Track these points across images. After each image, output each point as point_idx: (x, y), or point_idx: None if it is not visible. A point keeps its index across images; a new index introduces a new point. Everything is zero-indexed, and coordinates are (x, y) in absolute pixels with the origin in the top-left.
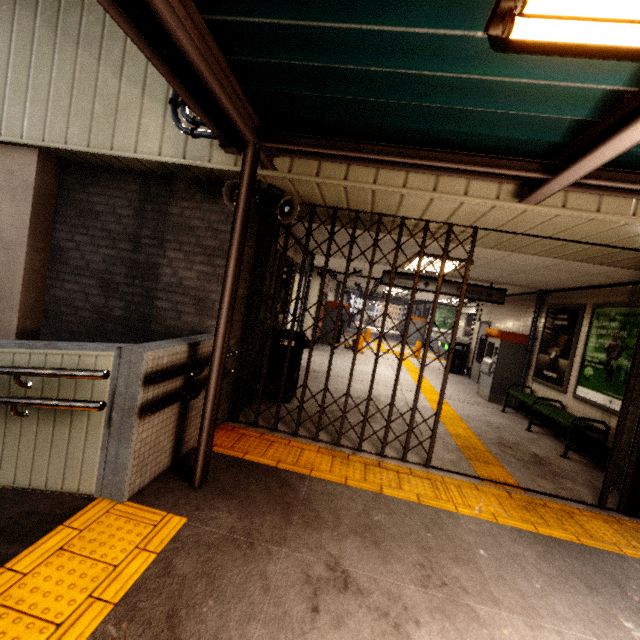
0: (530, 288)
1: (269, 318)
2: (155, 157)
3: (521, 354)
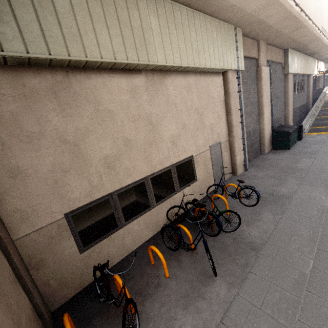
0: None
1: None
2: (316, 74)
3: None
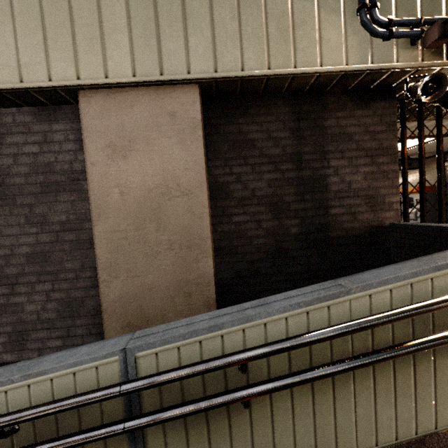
0: (435, 153)
1: (402, 202)
2: (342, 67)
3: (434, 199)
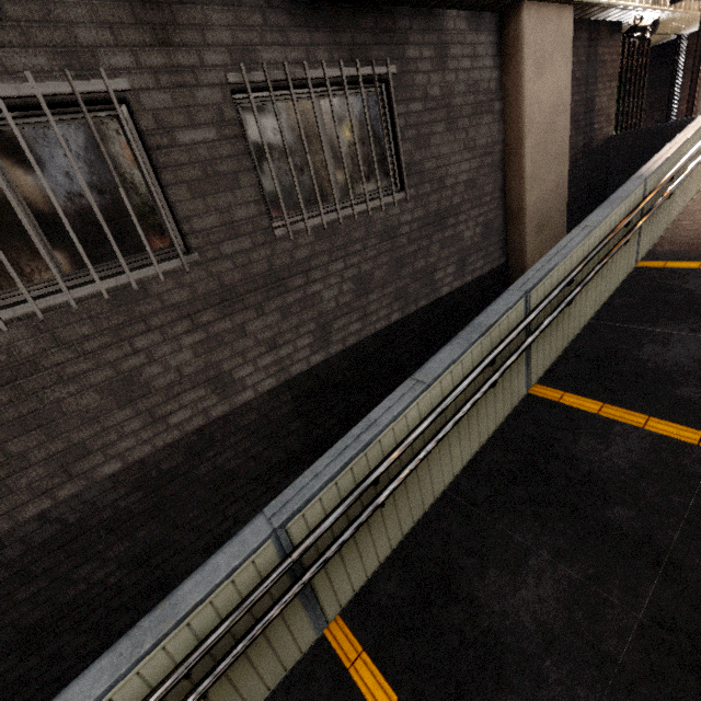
0: None
1: None
2: (629, 4)
3: None
